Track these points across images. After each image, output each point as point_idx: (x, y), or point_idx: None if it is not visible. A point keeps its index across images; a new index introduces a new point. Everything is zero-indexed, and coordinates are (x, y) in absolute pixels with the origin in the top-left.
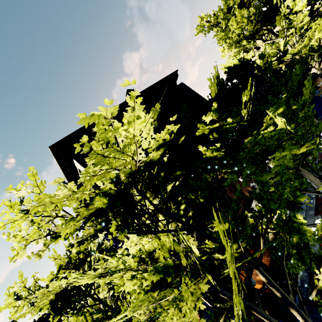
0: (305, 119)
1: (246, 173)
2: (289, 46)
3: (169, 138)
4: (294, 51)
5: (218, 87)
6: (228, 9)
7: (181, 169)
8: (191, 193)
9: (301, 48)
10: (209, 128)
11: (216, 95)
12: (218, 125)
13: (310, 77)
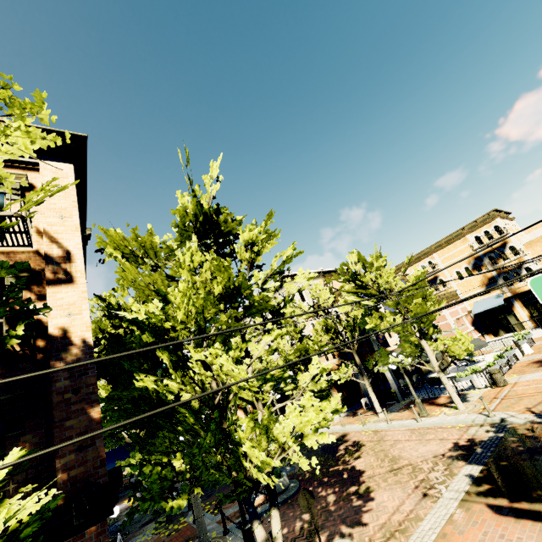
0: None
1: None
2: None
3: None
4: None
5: None
6: None
7: None
8: None
9: None
10: None
11: None
12: None
13: None
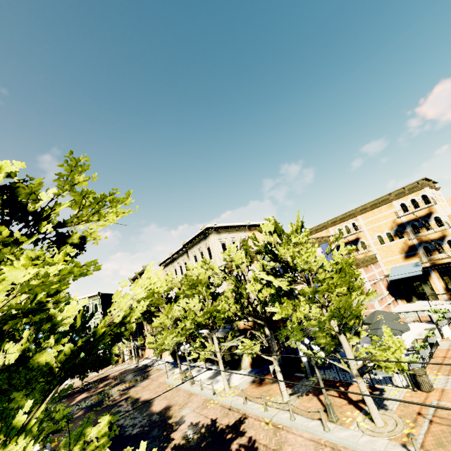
0: None
1: None
2: None
3: None
4: None
5: None
6: (36, 258)
7: None
8: None
9: None
10: None
11: None
12: None
13: None
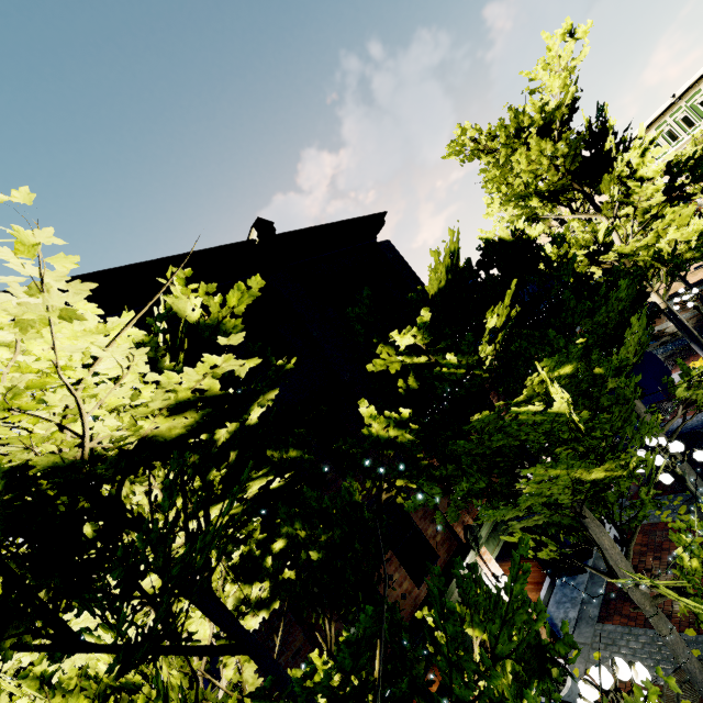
0: (617, 403)
1: (463, 490)
2: (618, 236)
3: (283, 365)
4: (624, 249)
5: (450, 275)
6: (517, 131)
7: (302, 445)
8: (301, 521)
9: (639, 247)
10: (402, 360)
11: (439, 292)
12: (425, 359)
13: (644, 311)
